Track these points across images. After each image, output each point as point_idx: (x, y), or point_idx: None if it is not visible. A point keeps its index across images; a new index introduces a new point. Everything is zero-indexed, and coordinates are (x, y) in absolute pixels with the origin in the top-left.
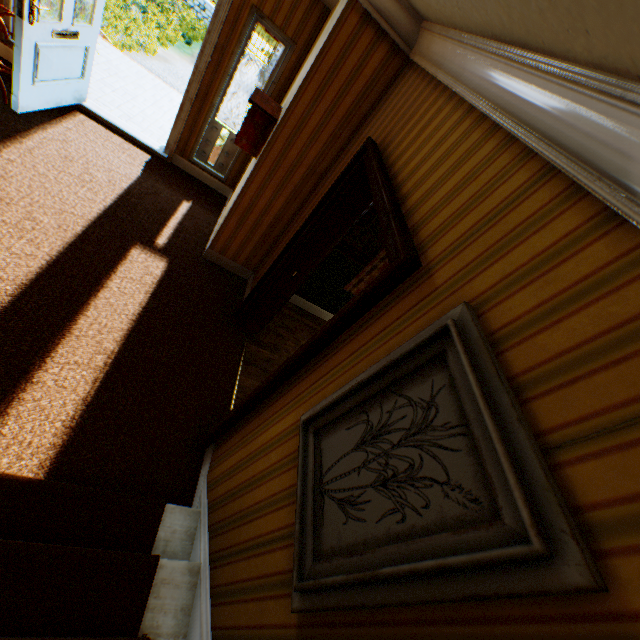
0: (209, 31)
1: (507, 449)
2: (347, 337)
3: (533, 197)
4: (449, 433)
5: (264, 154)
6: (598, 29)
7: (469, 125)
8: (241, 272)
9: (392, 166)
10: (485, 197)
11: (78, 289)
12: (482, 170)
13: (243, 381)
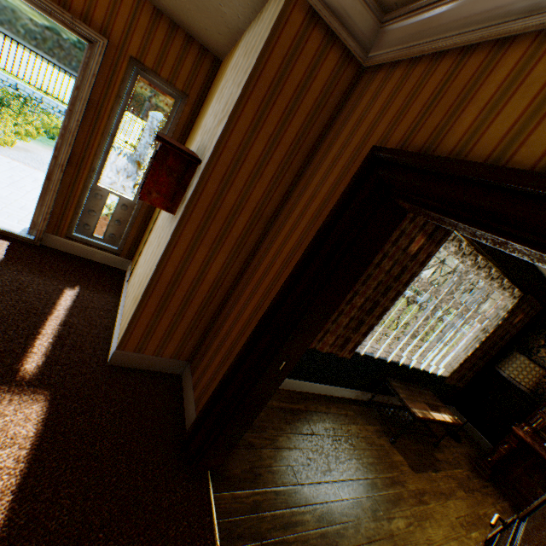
0: (77, 86)
1: None
2: None
3: None
4: None
5: (190, 204)
6: None
7: None
8: (170, 367)
9: (498, 162)
10: None
11: None
12: None
13: None
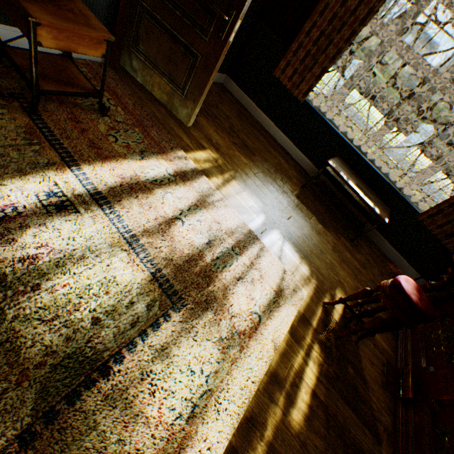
0: None
1: None
2: None
3: None
4: None
5: None
6: None
7: None
8: None
9: None
10: None
11: None
12: None
13: None
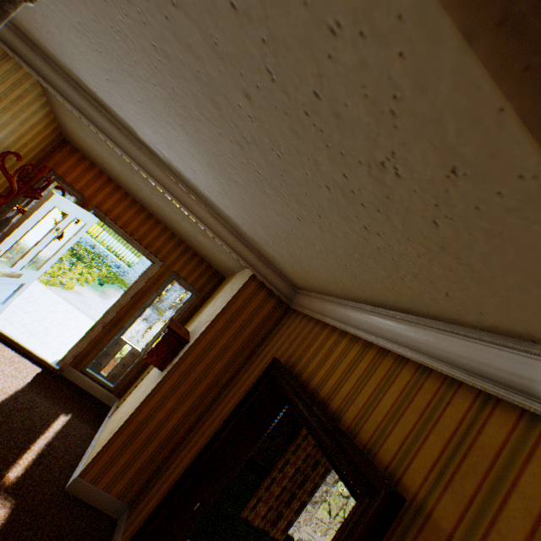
0: (137, 281)
1: None
2: None
3: (492, 420)
4: None
5: (173, 367)
6: (494, 313)
7: (375, 354)
8: (112, 506)
9: (308, 381)
10: (436, 417)
11: None
12: (414, 391)
13: None
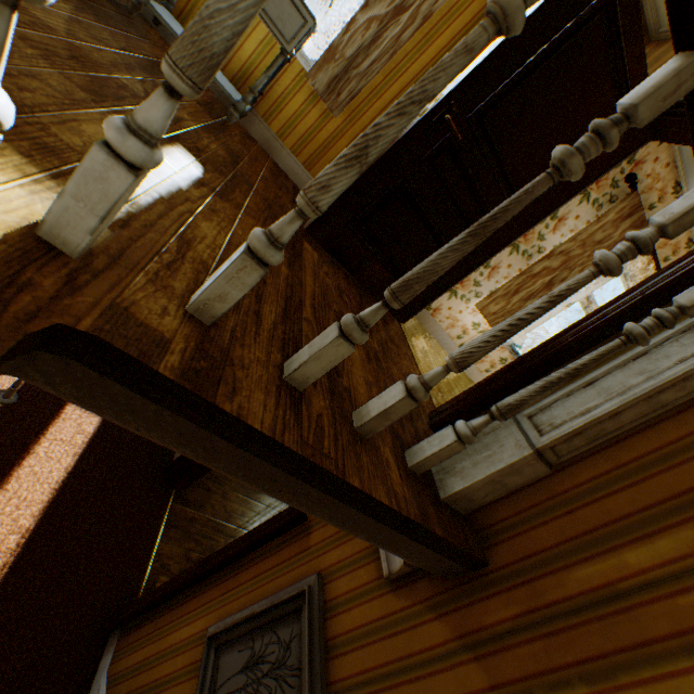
0: None
1: (312, 693)
2: (254, 557)
3: None
4: (293, 672)
5: None
6: None
7: None
8: None
9: None
10: None
11: (2, 458)
12: None
13: (162, 547)
